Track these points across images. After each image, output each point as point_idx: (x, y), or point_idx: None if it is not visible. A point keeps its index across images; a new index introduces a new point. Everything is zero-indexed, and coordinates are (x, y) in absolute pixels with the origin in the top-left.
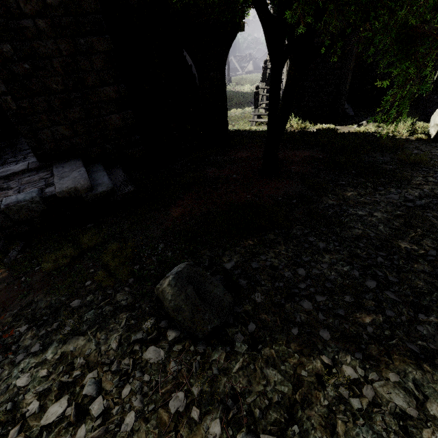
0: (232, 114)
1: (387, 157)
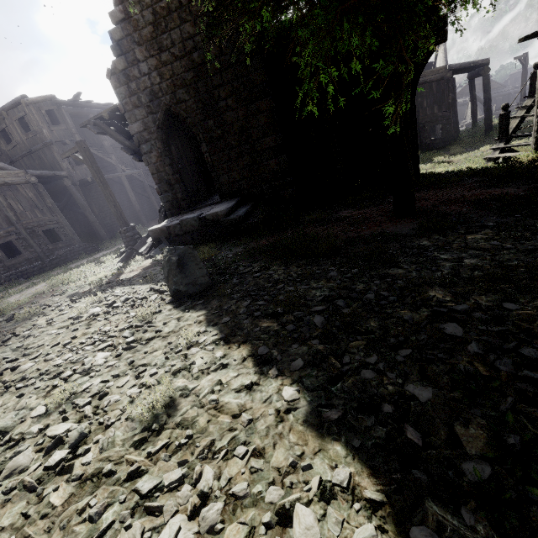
0: (477, 154)
1: None
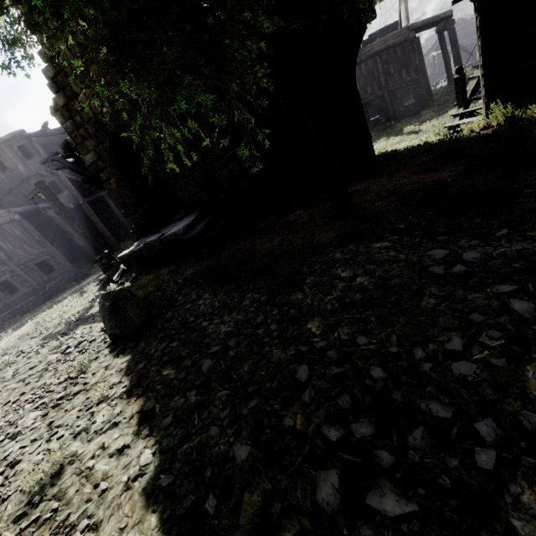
0: (446, 118)
1: None
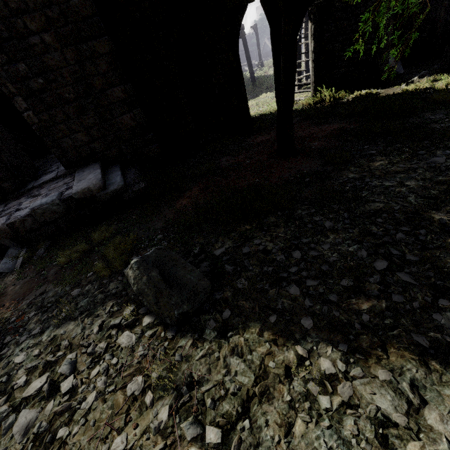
0: (261, 100)
1: (439, 115)
